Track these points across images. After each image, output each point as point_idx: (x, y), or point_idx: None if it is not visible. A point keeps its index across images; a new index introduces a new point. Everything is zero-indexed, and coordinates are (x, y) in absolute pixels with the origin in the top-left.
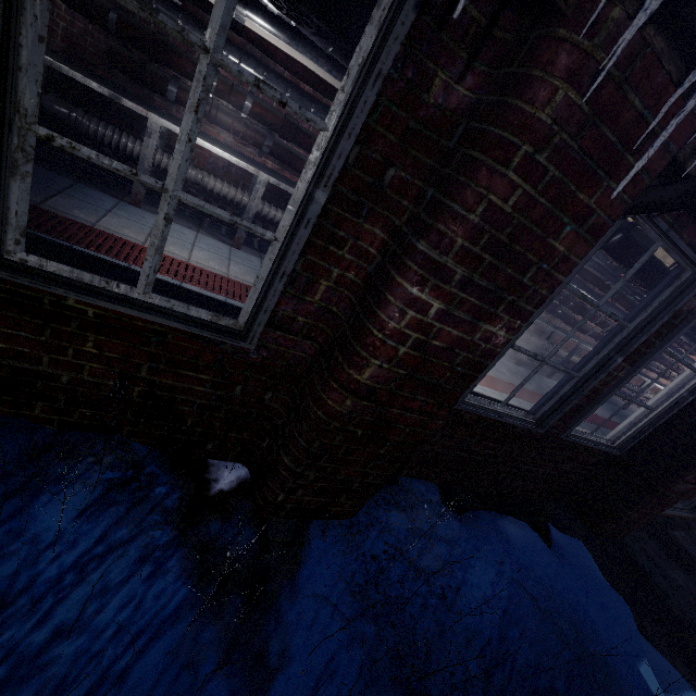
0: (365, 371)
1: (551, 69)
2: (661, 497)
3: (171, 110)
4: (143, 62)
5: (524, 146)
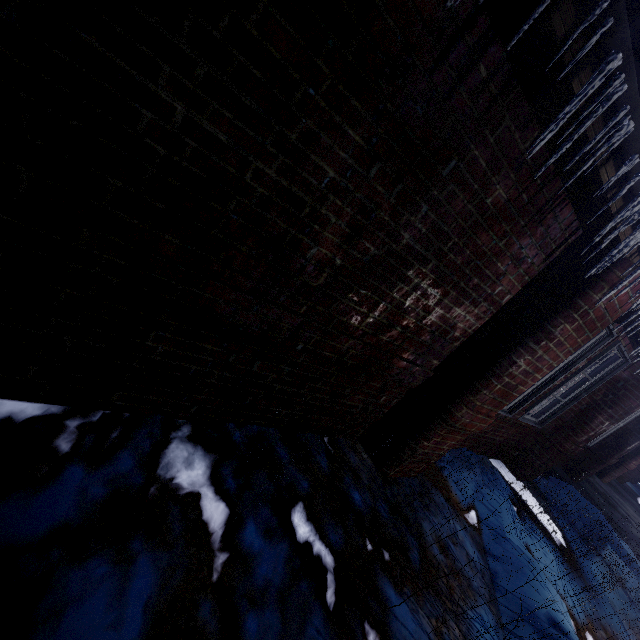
0: (580, 438)
1: None
2: (603, 464)
3: None
4: None
5: None
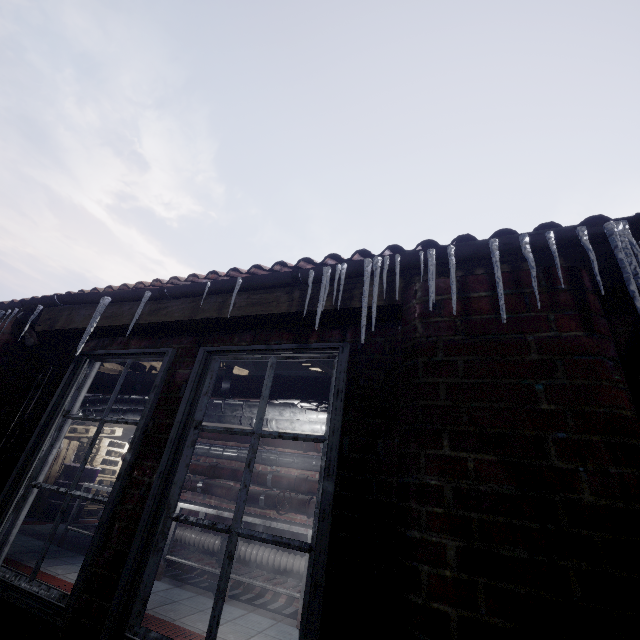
0: None
1: None
2: None
3: None
4: None
5: None
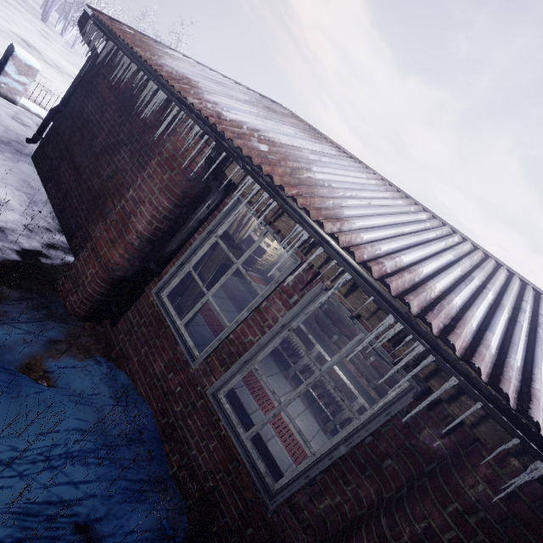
0: None
1: (476, 468)
2: None
3: (330, 343)
4: (328, 323)
5: (456, 502)
